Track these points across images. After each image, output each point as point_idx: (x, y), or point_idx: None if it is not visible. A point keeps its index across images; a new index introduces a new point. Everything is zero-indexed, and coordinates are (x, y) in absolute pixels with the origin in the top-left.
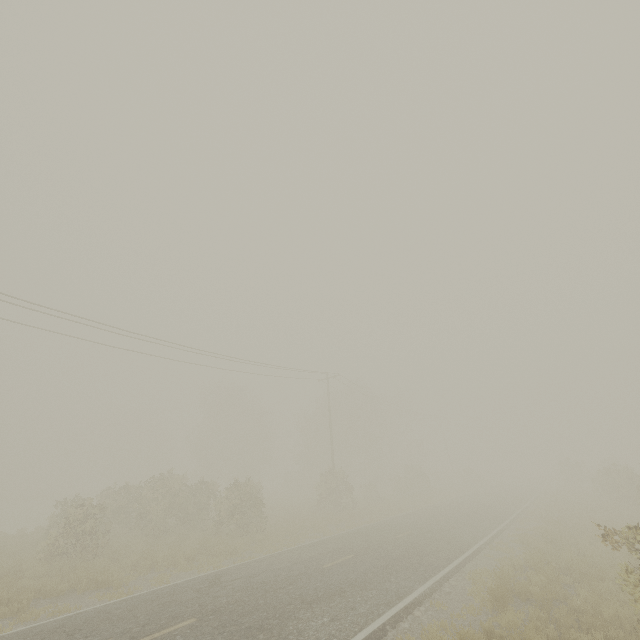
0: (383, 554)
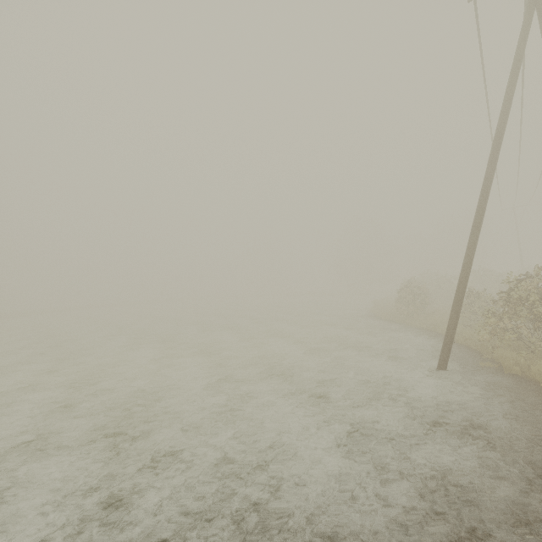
0: None
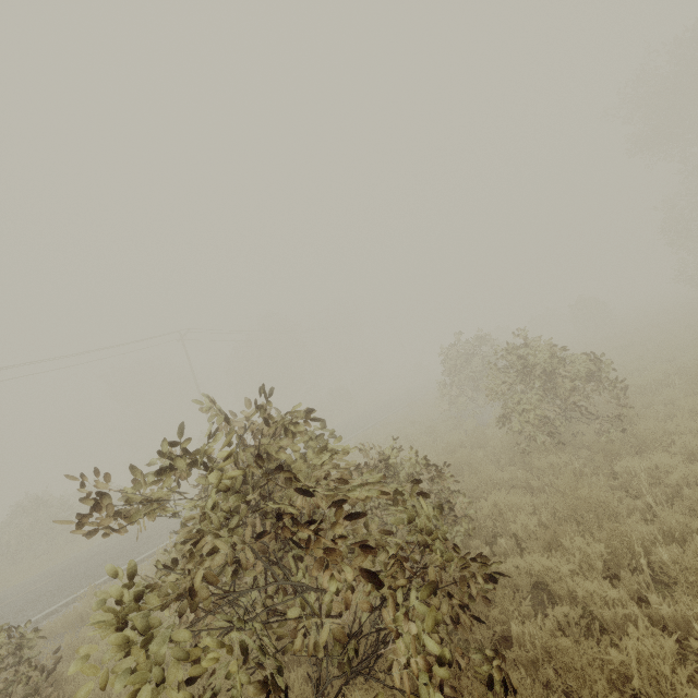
0: (88, 565)
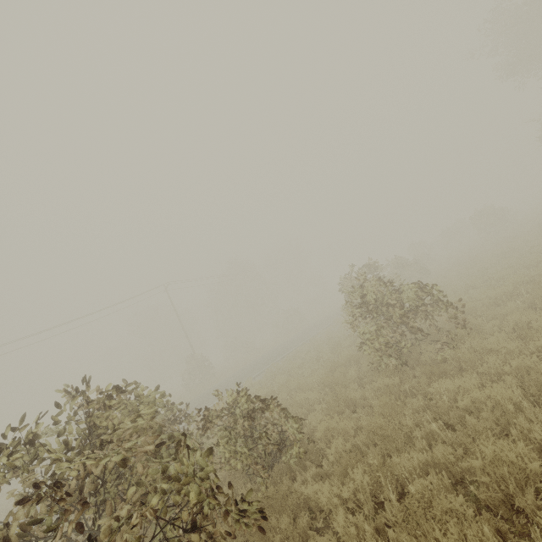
0: None
